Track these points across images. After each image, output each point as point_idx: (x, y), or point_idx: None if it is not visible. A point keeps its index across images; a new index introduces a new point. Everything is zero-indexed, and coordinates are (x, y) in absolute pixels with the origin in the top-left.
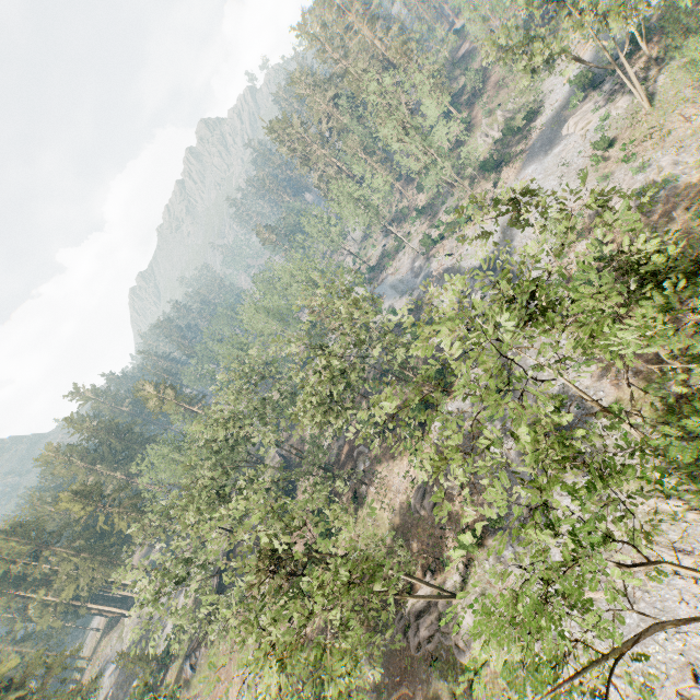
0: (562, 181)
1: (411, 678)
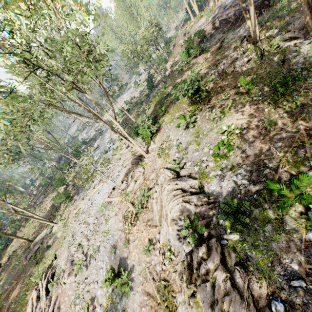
0: (128, 95)
1: (21, 276)
